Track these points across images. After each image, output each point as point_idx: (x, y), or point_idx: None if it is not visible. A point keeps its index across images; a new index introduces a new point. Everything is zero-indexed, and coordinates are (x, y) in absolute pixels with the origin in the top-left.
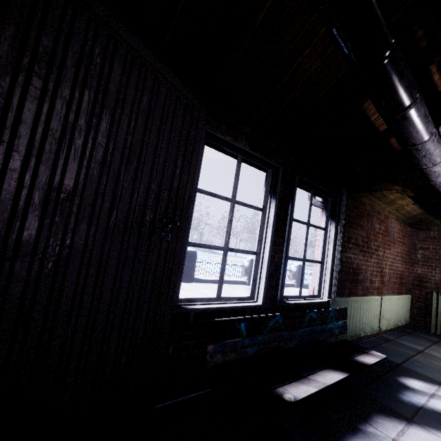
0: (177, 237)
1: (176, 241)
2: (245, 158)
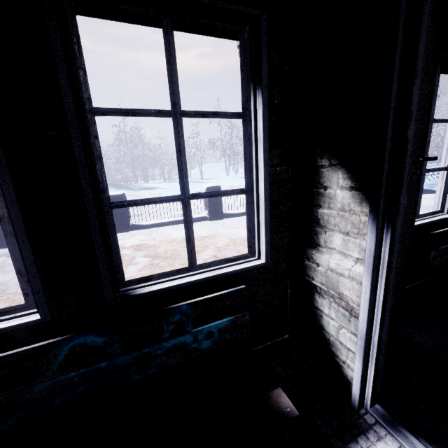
0: (419, 170)
1: (419, 174)
2: (444, 67)
